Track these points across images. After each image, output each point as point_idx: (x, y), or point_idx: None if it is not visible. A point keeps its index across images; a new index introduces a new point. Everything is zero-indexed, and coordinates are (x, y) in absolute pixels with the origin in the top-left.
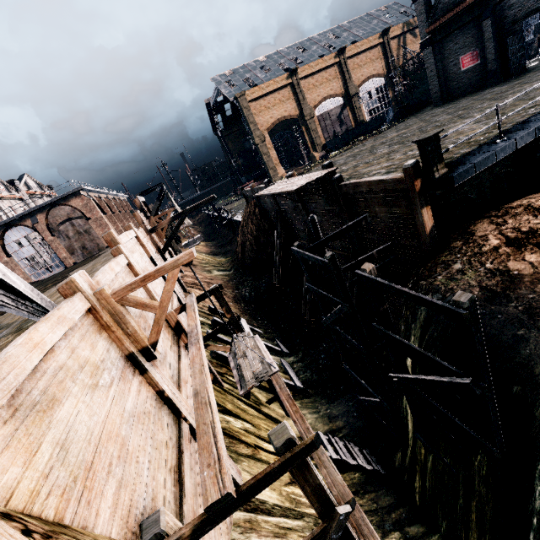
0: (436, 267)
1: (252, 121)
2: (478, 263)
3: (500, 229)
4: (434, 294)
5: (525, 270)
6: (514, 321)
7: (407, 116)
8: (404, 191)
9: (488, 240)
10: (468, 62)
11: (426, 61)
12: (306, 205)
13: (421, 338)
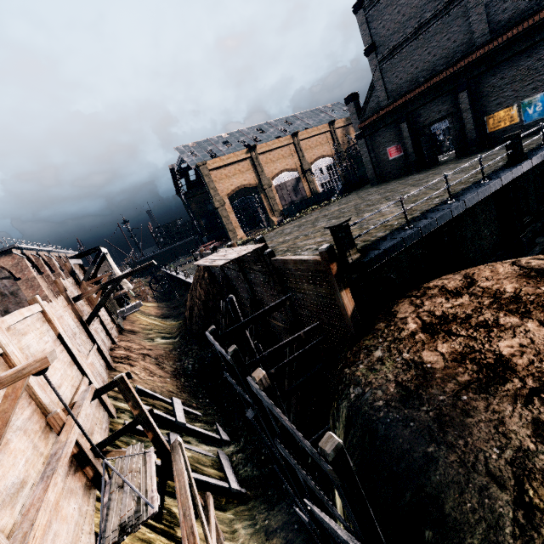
0: (360, 352)
1: (213, 187)
2: (397, 351)
3: (418, 311)
4: (356, 388)
5: (437, 363)
6: (425, 432)
7: (351, 191)
8: (324, 272)
9: (407, 323)
10: (394, 153)
11: (361, 149)
12: (247, 274)
13: (345, 441)
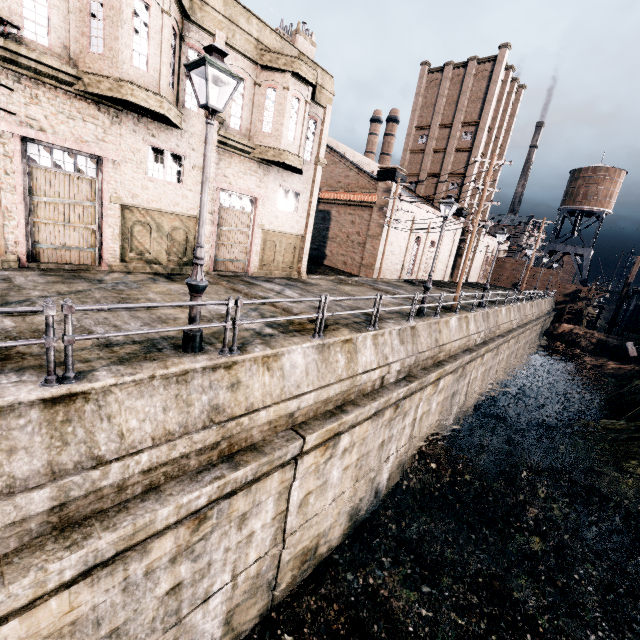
0: None
1: None
2: None
3: None
4: None
5: None
6: None
7: None
8: None
9: None
10: None
11: None
12: None
13: None
